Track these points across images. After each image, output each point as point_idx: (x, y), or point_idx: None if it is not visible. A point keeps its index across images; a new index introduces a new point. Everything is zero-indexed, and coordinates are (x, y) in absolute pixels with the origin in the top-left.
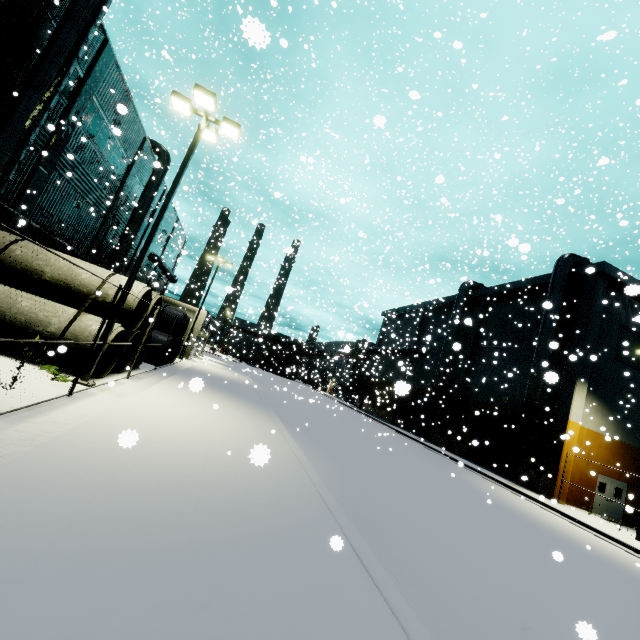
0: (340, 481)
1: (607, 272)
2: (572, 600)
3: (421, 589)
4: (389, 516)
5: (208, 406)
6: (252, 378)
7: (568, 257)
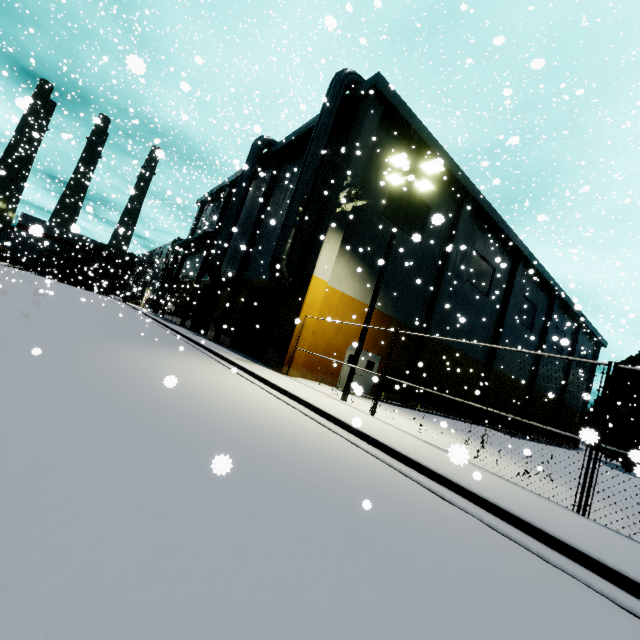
0: None
1: (381, 89)
2: None
3: None
4: None
5: None
6: None
7: (346, 71)
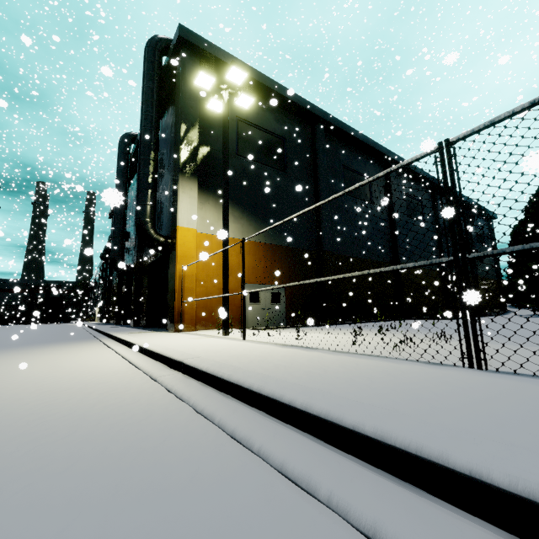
0: None
1: (187, 38)
2: None
3: None
4: None
5: None
6: None
7: (154, 37)
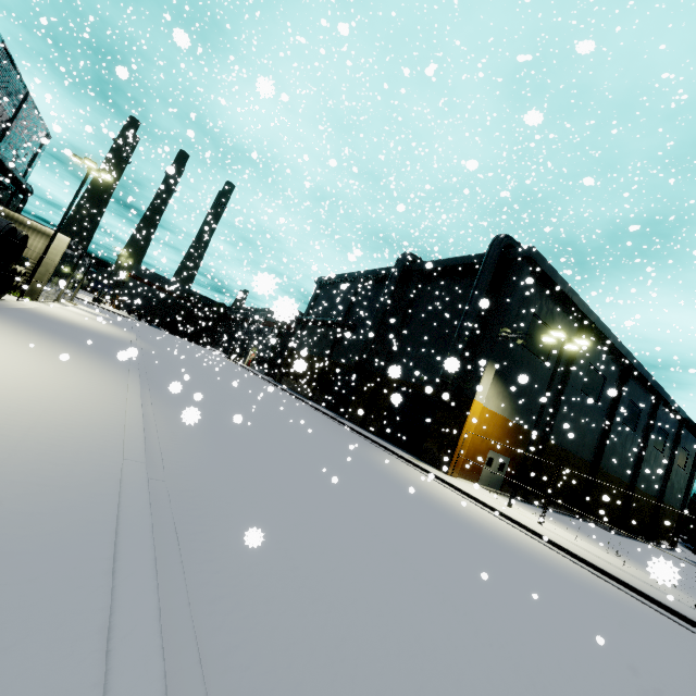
0: (192, 456)
1: (534, 258)
2: (436, 579)
3: (231, 603)
4: (243, 499)
5: (3, 351)
6: (141, 337)
7: (503, 237)
